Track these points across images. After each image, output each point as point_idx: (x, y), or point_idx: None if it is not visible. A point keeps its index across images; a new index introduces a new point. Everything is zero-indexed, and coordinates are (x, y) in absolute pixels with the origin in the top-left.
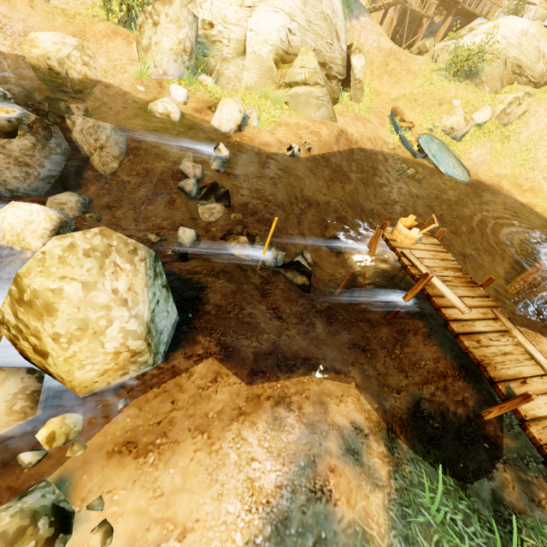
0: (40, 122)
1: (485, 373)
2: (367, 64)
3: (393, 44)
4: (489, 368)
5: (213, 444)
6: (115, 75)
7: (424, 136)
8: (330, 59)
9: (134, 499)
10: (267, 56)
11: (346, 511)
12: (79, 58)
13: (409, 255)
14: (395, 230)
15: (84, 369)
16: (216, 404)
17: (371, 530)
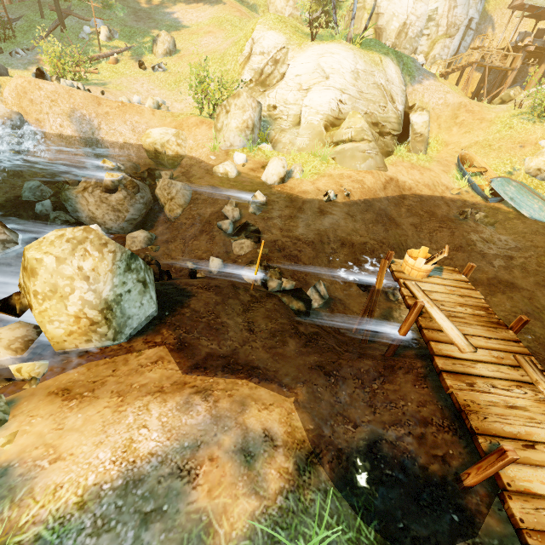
0: (132, 182)
1: (467, 422)
2: (433, 119)
3: (462, 98)
4: (473, 416)
5: (121, 405)
6: (197, 150)
7: (497, 179)
8: (383, 119)
9: (43, 426)
10: (318, 123)
11: (202, 498)
12: (175, 142)
13: (412, 286)
14: (403, 261)
15: (53, 324)
16: (144, 379)
17: (219, 526)
